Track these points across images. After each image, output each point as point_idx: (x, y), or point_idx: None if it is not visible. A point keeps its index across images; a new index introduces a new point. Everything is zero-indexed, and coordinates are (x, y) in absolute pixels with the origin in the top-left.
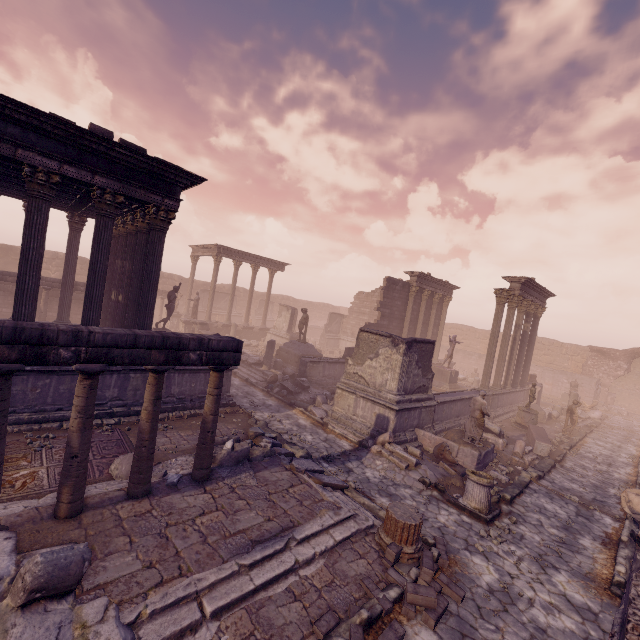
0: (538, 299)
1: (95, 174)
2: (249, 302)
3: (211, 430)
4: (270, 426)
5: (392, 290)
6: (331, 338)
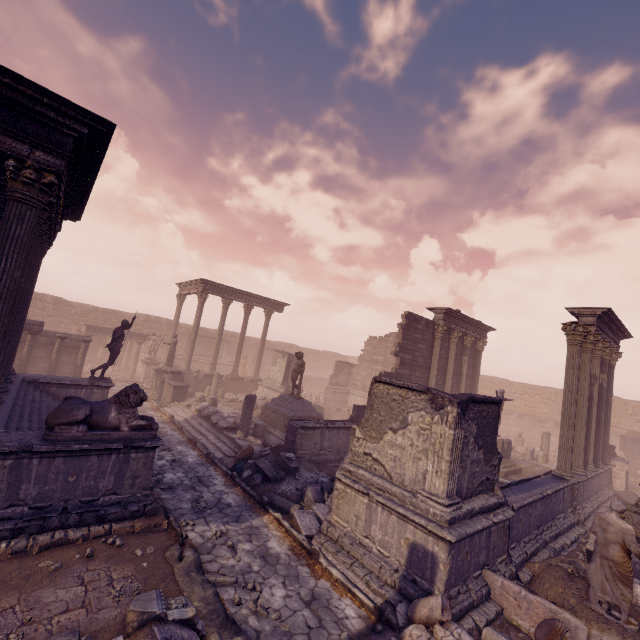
0: (613, 340)
1: None
2: (239, 347)
3: None
4: (208, 562)
5: (413, 329)
6: (338, 392)
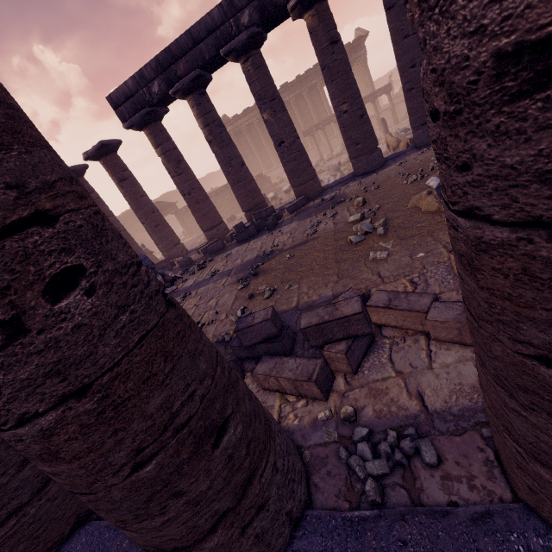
0: None
1: None
2: None
3: (393, 110)
4: None
5: None
6: None
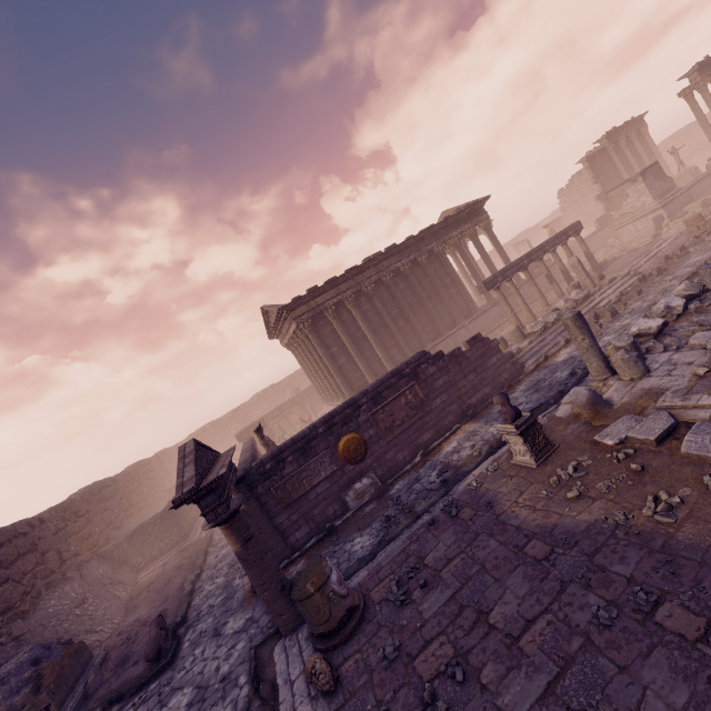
0: None
1: (464, 226)
2: None
3: (591, 254)
4: None
5: (595, 163)
6: None
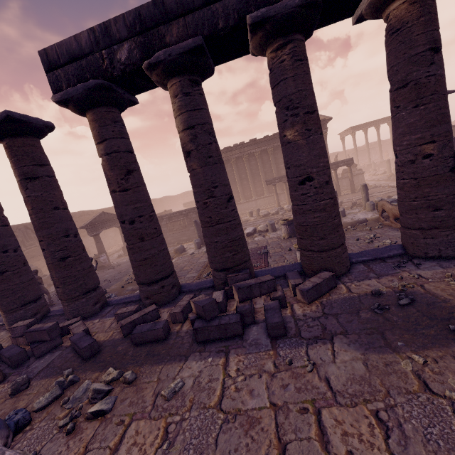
0: None
1: None
2: (379, 147)
3: (352, 181)
4: None
5: None
6: None
